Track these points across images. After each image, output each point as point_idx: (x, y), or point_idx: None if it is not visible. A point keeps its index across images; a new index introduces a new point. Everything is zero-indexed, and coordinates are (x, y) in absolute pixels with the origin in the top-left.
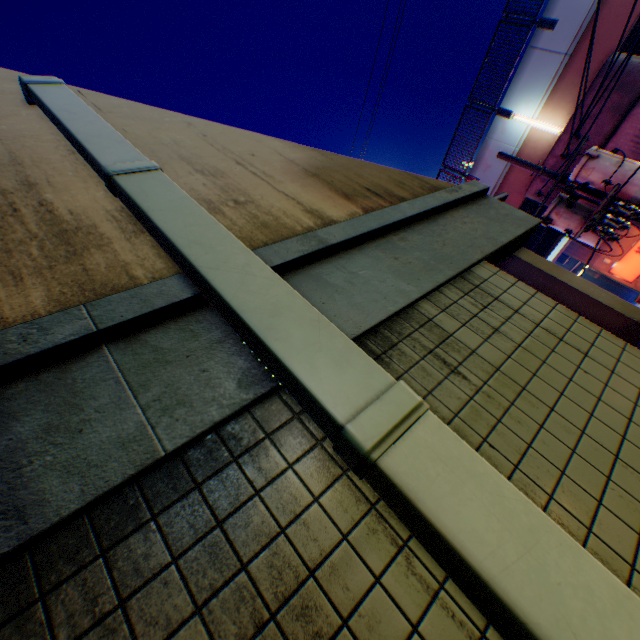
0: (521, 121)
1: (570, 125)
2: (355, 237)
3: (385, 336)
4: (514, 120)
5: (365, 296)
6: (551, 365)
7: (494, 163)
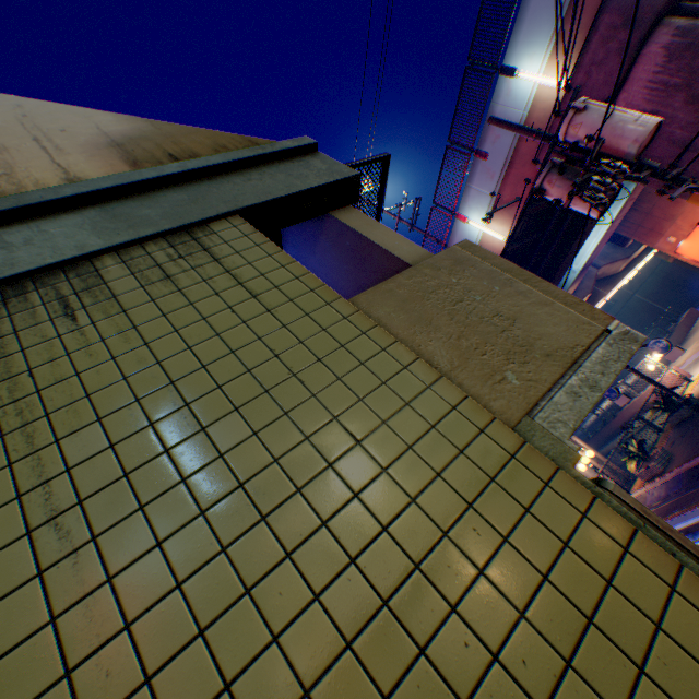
0: (527, 79)
1: (576, 76)
2: (71, 197)
3: (25, 286)
4: (519, 78)
5: (33, 251)
6: (199, 307)
7: (503, 132)
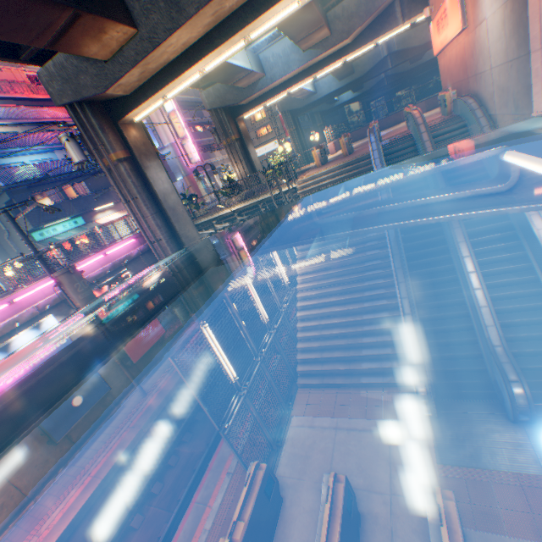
0: None
1: None
2: None
3: None
4: None
5: None
6: None
7: None
